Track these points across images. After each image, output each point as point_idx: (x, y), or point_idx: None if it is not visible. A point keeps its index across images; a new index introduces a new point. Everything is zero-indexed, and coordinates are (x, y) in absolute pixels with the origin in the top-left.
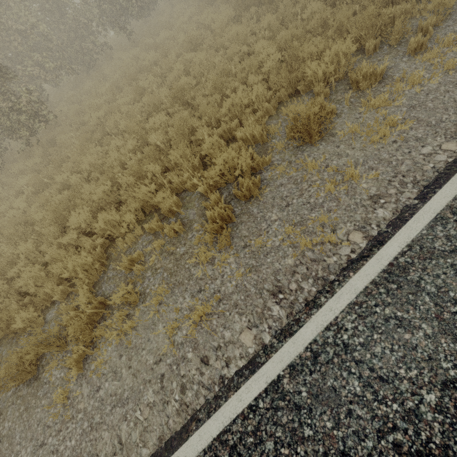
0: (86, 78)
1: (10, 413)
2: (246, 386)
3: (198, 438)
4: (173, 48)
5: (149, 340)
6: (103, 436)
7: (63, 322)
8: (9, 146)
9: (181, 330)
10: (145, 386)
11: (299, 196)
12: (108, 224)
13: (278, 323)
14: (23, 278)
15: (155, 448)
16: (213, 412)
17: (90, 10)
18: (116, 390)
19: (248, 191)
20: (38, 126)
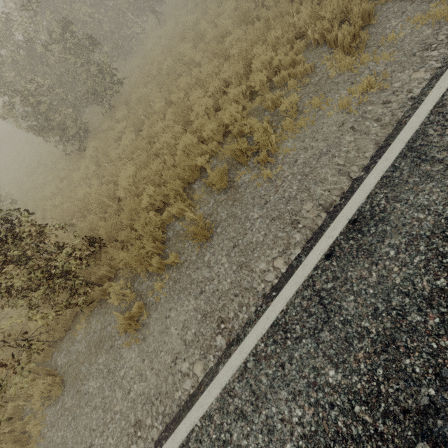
0: (129, 60)
1: (220, 209)
2: (440, 81)
3: (415, 118)
4: (210, 4)
5: (324, 123)
6: (321, 172)
7: (229, 159)
8: (87, 119)
9: (350, 105)
10: (339, 139)
11: (411, 4)
12: (235, 96)
13: (442, 55)
14: (180, 148)
15: (375, 149)
16: (419, 105)
17: (124, 0)
18: (313, 153)
19: (361, 20)
20: (117, 87)
